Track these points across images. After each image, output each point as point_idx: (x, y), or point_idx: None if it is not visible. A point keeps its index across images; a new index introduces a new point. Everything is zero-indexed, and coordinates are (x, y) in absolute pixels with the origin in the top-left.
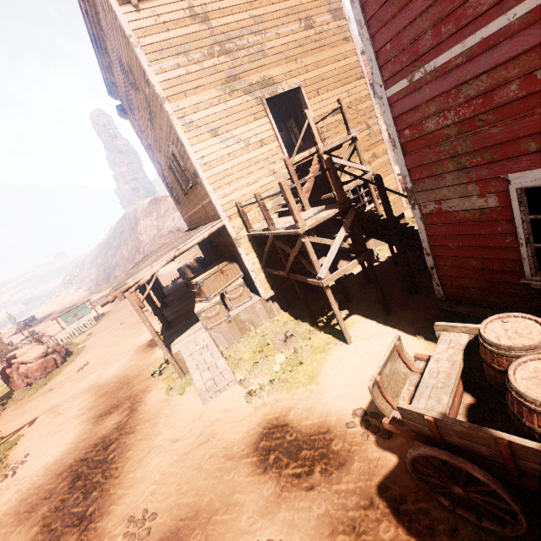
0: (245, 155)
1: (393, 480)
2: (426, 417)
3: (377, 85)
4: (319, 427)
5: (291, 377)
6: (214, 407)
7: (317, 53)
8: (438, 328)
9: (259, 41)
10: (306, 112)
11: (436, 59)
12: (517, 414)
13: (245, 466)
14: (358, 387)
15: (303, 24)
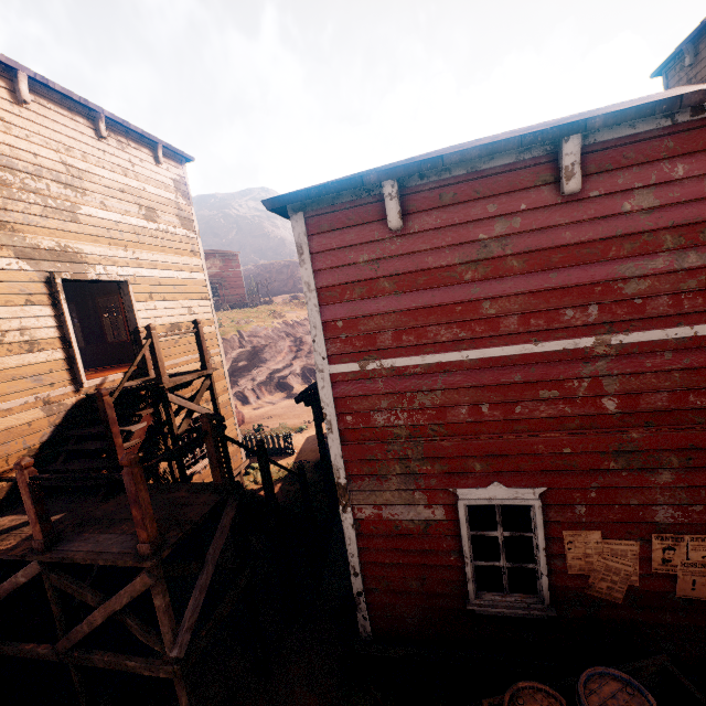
0: None
1: None
2: None
3: (319, 356)
4: None
5: None
6: None
7: (157, 251)
8: None
9: (69, 197)
10: (151, 328)
11: (395, 359)
12: None
13: None
14: None
15: (143, 211)
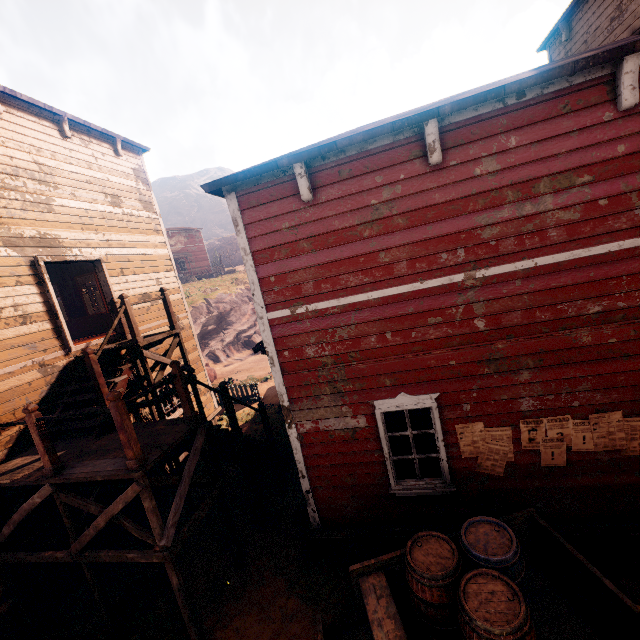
0: None
1: None
2: None
3: (258, 306)
4: None
5: None
6: None
7: (124, 232)
8: (355, 574)
9: (44, 192)
10: (124, 296)
11: (317, 303)
12: None
13: None
14: None
15: (109, 198)
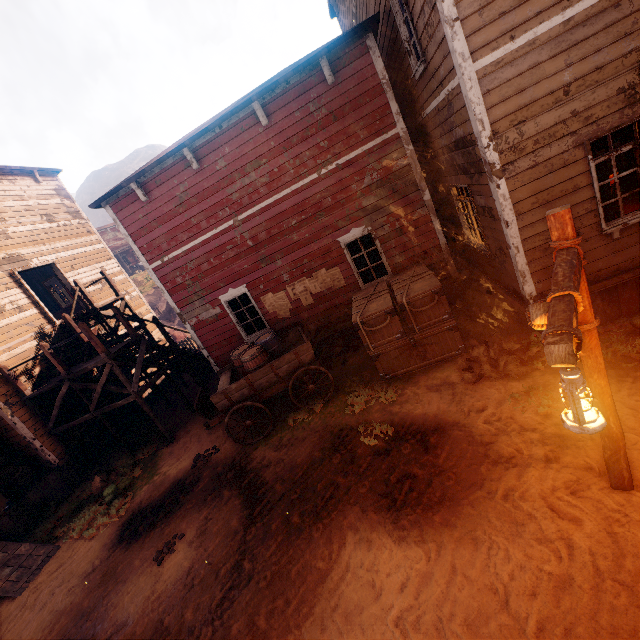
0: (1, 321)
1: (228, 459)
2: (222, 391)
3: (144, 263)
4: (173, 485)
5: (130, 491)
6: (40, 580)
7: (65, 239)
8: (219, 373)
9: None
10: (76, 281)
11: (172, 253)
12: (248, 369)
13: (118, 553)
14: (191, 451)
15: (45, 218)
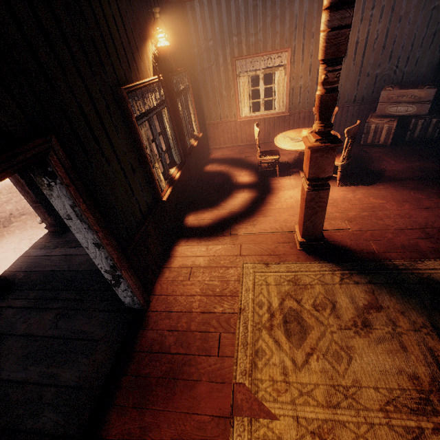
0: None
1: None
2: None
3: None
4: None
5: None
6: None
7: None
8: None
9: None
10: None
11: None
12: None
13: None
14: None
15: None
